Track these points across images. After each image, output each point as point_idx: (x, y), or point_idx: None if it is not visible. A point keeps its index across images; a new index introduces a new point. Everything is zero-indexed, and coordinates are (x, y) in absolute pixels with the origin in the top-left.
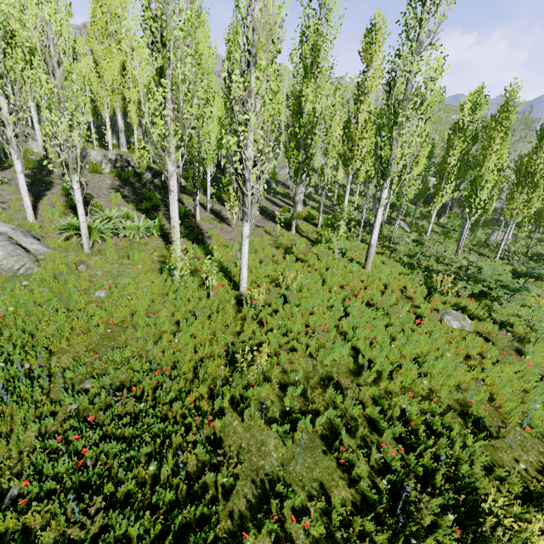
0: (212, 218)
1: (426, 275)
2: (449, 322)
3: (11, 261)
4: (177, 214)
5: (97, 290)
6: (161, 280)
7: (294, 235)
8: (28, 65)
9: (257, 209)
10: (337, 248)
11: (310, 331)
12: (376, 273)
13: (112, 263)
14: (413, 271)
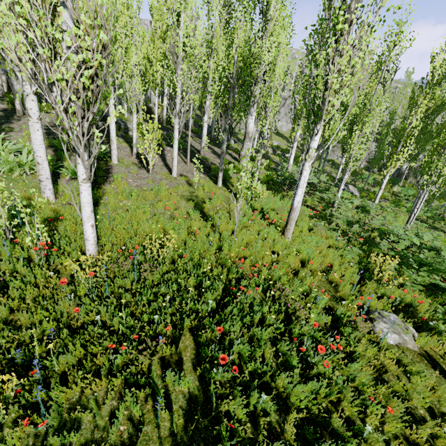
0: (135, 162)
1: (363, 251)
2: (382, 333)
3: None
4: (41, 147)
5: None
6: None
7: (220, 188)
8: None
9: (85, 138)
10: (238, 208)
11: (123, 348)
12: (294, 244)
13: None
14: (348, 244)
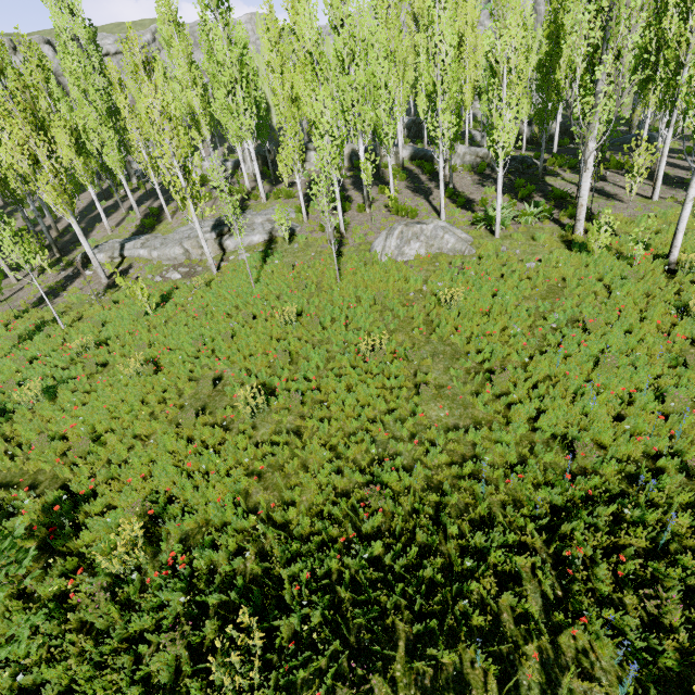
0: (596, 196)
1: None
2: None
3: (459, 245)
4: (587, 192)
5: (524, 263)
6: (577, 254)
7: None
8: (400, 81)
9: None
10: None
11: None
12: None
13: (522, 245)
14: None
